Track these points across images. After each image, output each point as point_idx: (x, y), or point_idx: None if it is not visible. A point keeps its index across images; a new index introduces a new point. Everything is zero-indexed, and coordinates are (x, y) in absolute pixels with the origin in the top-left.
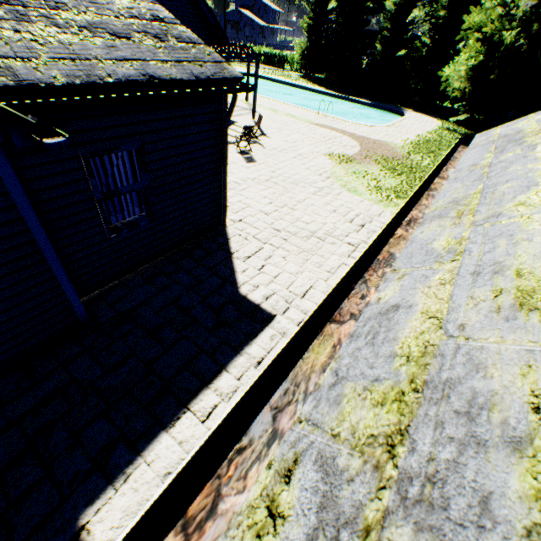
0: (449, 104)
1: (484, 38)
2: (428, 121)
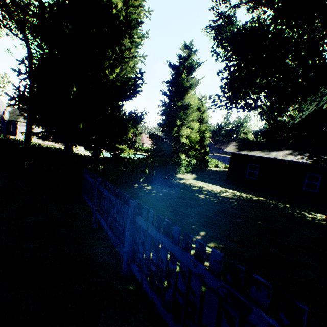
0: None
1: None
2: None
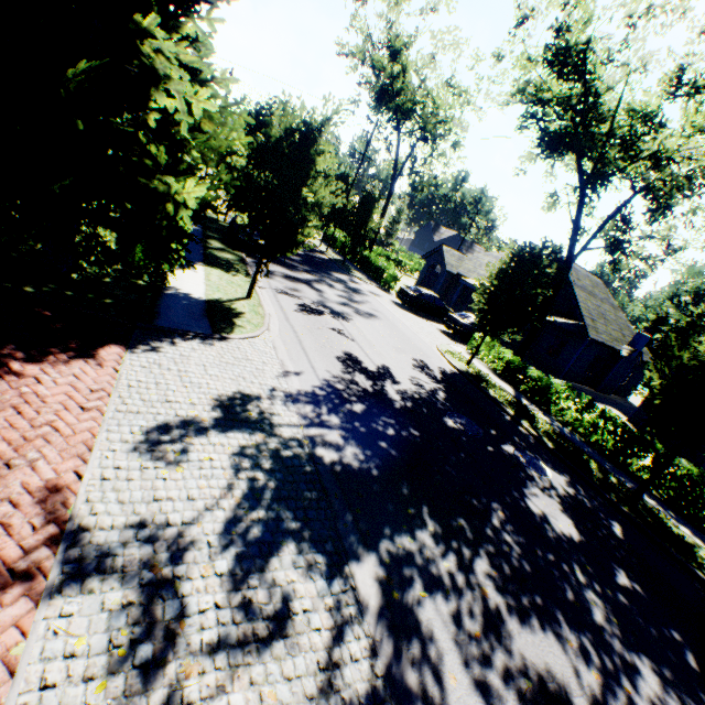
0: None
1: None
2: None
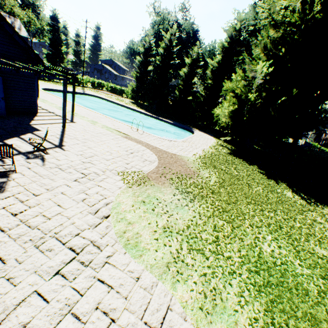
0: (218, 128)
1: (236, 96)
2: (208, 138)
